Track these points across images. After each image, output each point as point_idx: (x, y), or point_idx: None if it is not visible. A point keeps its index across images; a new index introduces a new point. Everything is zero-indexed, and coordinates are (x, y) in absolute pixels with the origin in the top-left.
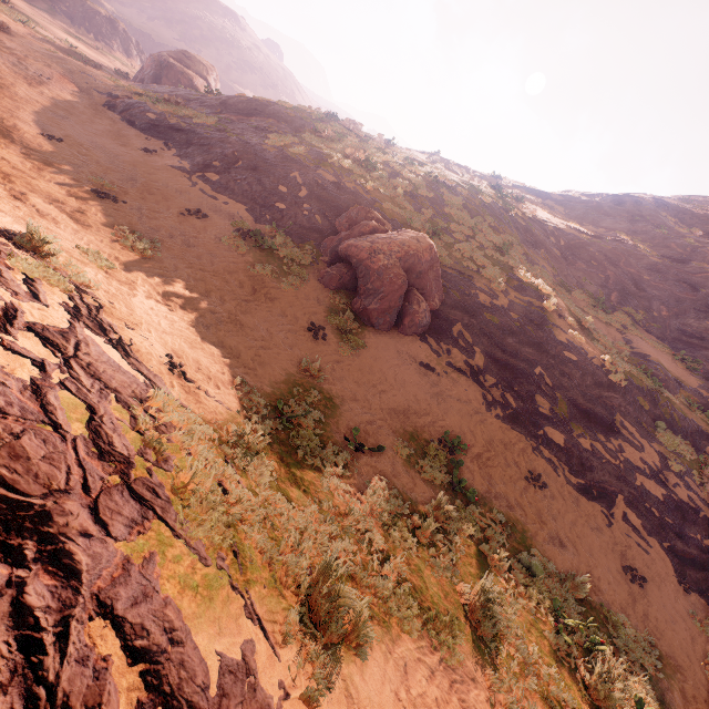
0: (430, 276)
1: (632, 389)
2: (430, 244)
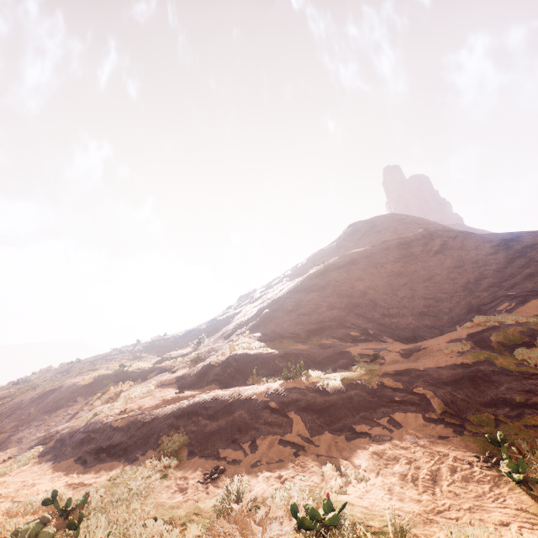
0: None
1: (101, 379)
2: None
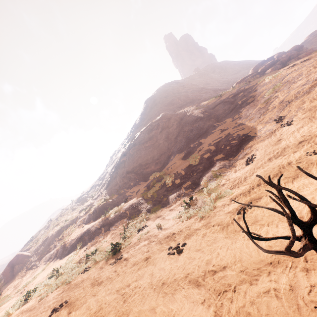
0: (20, 259)
1: (61, 229)
2: (16, 255)
